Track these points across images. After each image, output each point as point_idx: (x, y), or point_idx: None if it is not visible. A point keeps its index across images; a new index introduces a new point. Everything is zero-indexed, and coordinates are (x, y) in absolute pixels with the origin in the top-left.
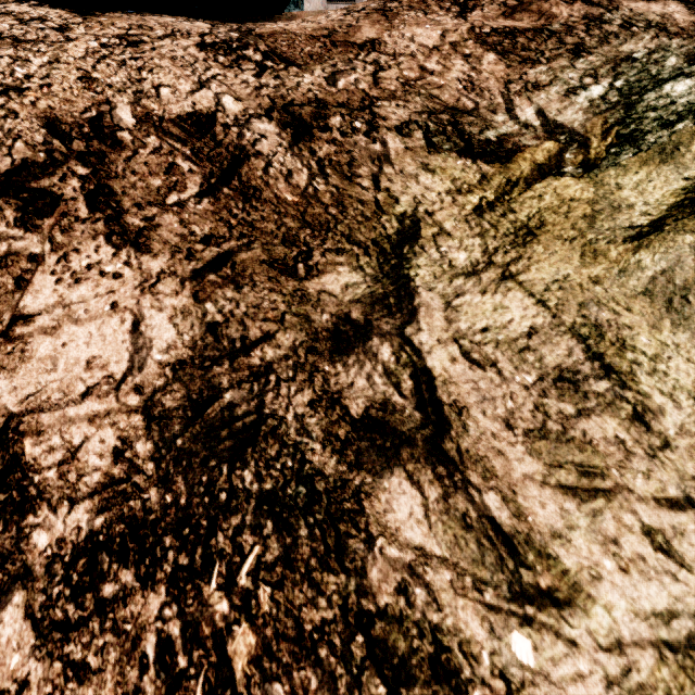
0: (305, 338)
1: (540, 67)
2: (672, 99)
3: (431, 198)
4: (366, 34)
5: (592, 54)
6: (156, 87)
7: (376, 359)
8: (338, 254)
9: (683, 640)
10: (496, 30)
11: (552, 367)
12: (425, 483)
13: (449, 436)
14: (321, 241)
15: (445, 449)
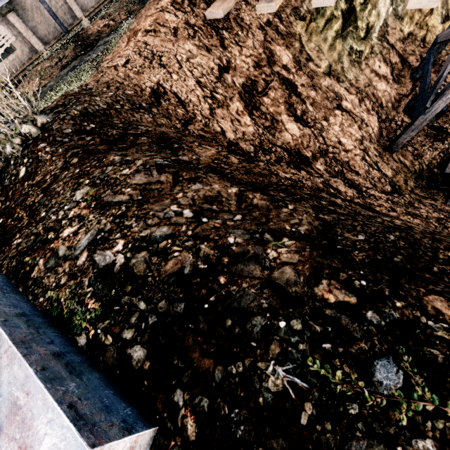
0: (298, 53)
1: None
2: None
3: (300, 30)
4: None
5: None
6: (259, 15)
7: (304, 54)
8: (295, 42)
9: (326, 67)
10: None
11: (316, 51)
12: (311, 62)
13: (311, 59)
14: (293, 41)
15: (311, 60)
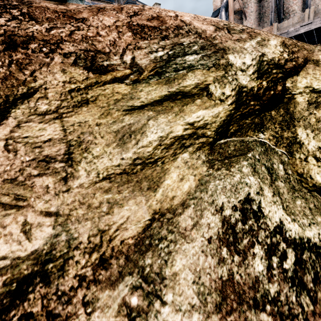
0: None
1: (145, 41)
2: (185, 61)
3: (53, 82)
4: (83, 15)
5: (168, 40)
6: None
7: None
8: None
9: None
10: (138, 24)
11: (43, 155)
12: None
13: None
14: None
15: None
